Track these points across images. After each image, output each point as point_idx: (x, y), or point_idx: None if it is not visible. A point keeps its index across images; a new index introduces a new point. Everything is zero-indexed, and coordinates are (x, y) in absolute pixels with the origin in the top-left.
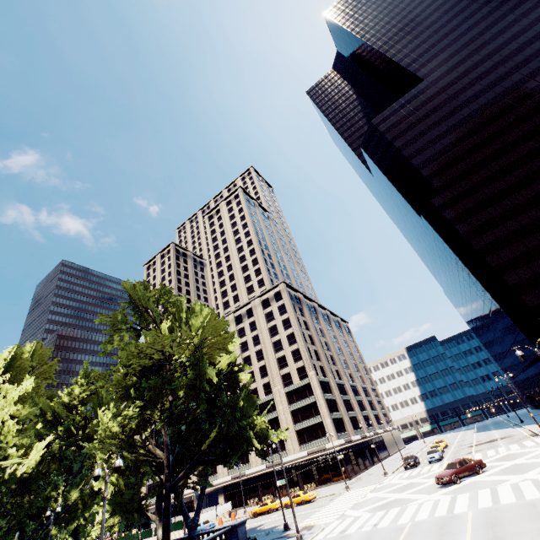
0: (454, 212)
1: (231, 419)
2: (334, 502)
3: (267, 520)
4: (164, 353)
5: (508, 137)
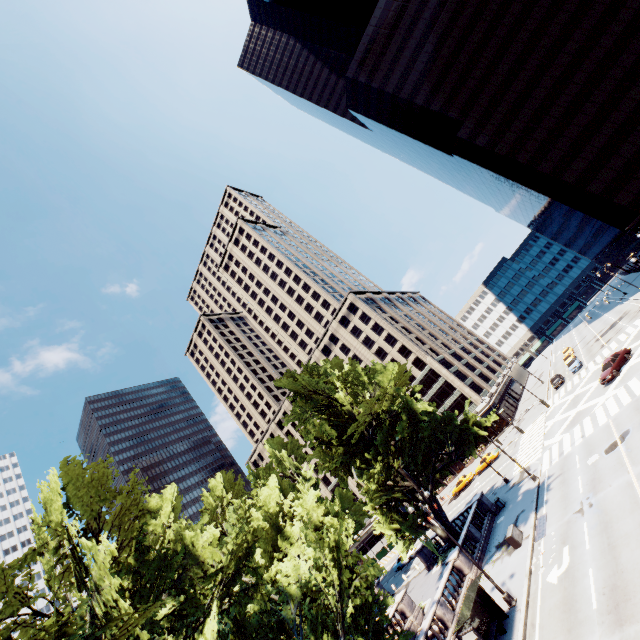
0: (486, 136)
1: (450, 429)
2: (522, 445)
3: (475, 490)
4: (371, 414)
5: (502, 28)
